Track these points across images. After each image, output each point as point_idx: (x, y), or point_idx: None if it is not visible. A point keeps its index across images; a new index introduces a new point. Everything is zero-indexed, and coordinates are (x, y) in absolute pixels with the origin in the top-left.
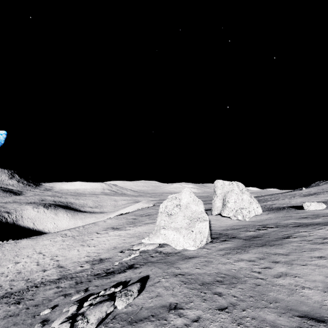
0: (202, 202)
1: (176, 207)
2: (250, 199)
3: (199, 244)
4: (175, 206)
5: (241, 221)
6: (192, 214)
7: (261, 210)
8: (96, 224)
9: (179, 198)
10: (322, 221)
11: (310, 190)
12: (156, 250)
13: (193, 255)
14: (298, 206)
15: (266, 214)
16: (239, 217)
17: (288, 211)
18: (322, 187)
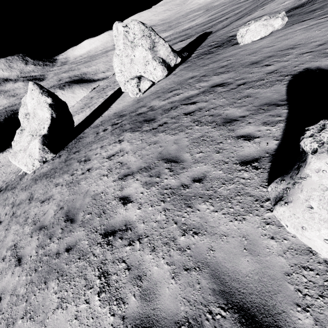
0: (49, 102)
1: (24, 118)
2: (146, 54)
3: (32, 167)
4: (24, 117)
5: (134, 99)
6: (38, 126)
7: (161, 73)
8: None
9: (26, 103)
10: (177, 100)
11: None
12: None
13: (18, 185)
14: None
15: (173, 74)
16: (129, 95)
17: (213, 55)
18: None
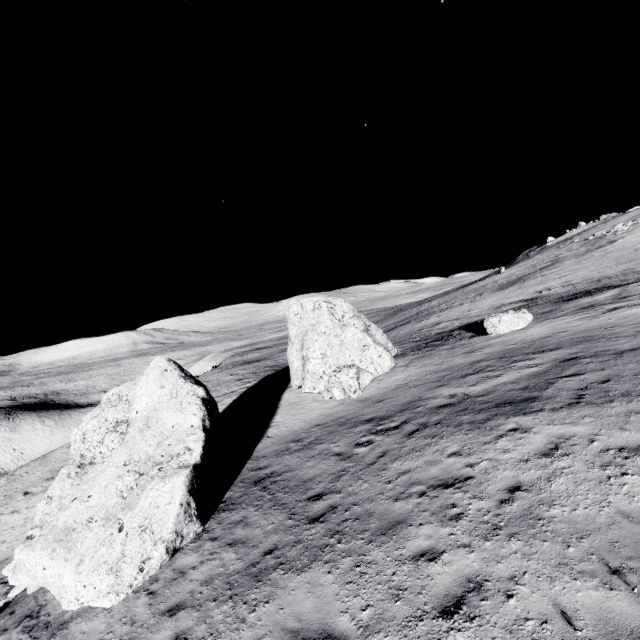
0: (202, 394)
1: (110, 432)
2: (363, 337)
3: (135, 575)
4: (110, 431)
5: (342, 402)
6: (159, 448)
7: (390, 362)
8: (45, 461)
9: (129, 396)
10: (515, 380)
11: (512, 272)
12: (36, 603)
13: None
14: (480, 323)
15: (404, 366)
16: (336, 394)
17: (455, 345)
18: (533, 261)
